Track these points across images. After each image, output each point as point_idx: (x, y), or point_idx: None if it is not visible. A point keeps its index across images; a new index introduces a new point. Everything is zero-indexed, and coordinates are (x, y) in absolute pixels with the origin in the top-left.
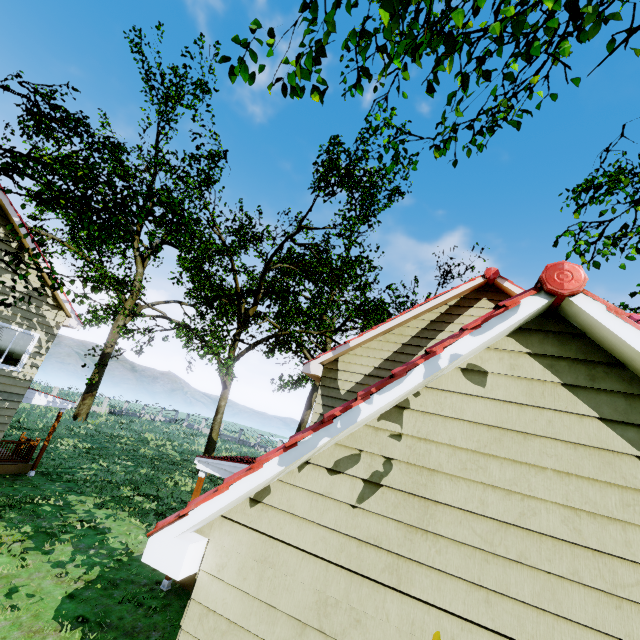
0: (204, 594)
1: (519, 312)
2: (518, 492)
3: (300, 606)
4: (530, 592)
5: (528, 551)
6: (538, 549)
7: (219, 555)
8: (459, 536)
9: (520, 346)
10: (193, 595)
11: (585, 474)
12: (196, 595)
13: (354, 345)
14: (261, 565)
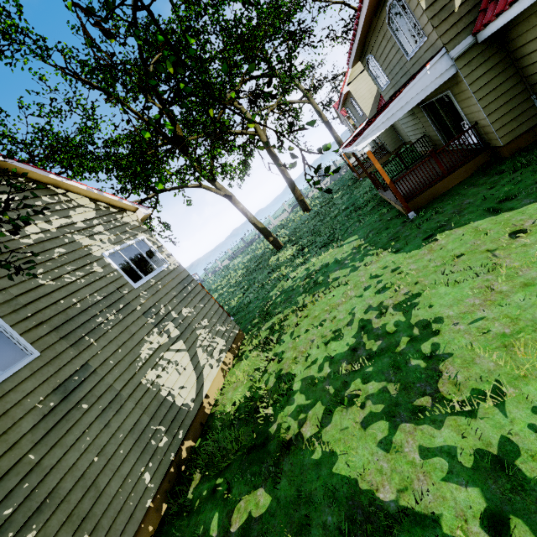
0: None
1: None
2: None
3: None
4: None
5: None
6: None
7: None
8: None
9: None
10: None
11: None
12: None
13: None
14: None
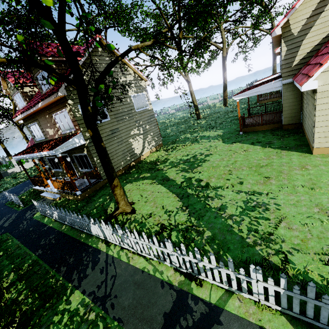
0: (321, 90)
1: None
2: None
3: None
4: None
5: None
6: None
7: (322, 81)
8: None
9: None
10: (317, 92)
11: None
12: (318, 91)
13: (299, 6)
14: None
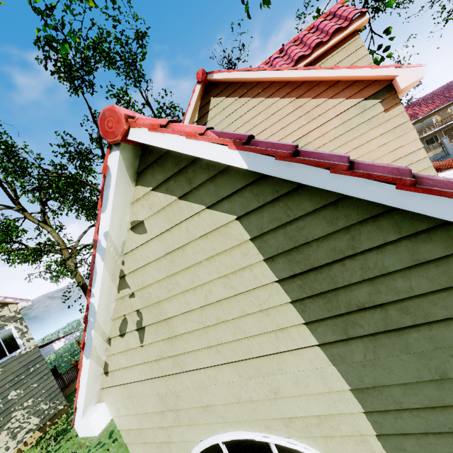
0: (121, 425)
1: (112, 174)
2: (198, 285)
3: (155, 405)
4: (230, 334)
5: (219, 314)
6: (222, 310)
7: (113, 406)
8: (188, 329)
9: (145, 188)
10: (118, 429)
11: (218, 251)
12: (119, 428)
13: None
14: (130, 399)
